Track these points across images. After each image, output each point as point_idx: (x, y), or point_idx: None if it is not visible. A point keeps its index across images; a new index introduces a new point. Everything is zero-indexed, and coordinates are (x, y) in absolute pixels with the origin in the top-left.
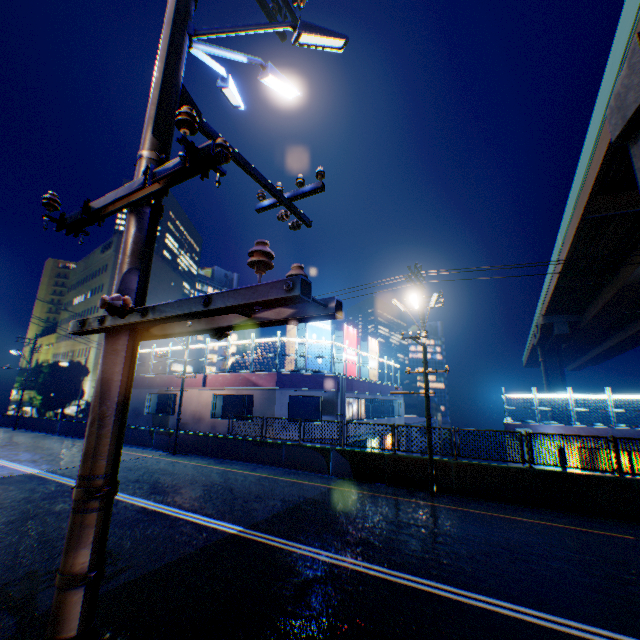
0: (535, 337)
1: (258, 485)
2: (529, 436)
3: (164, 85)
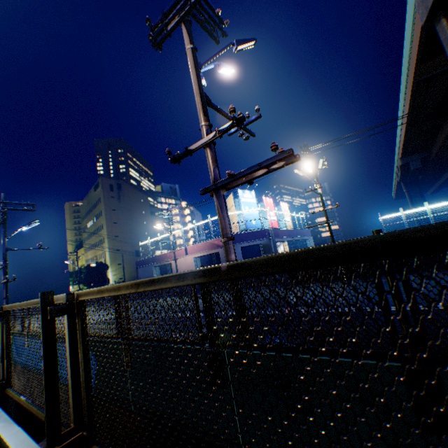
0: (397, 176)
1: None
2: None
3: (200, 94)
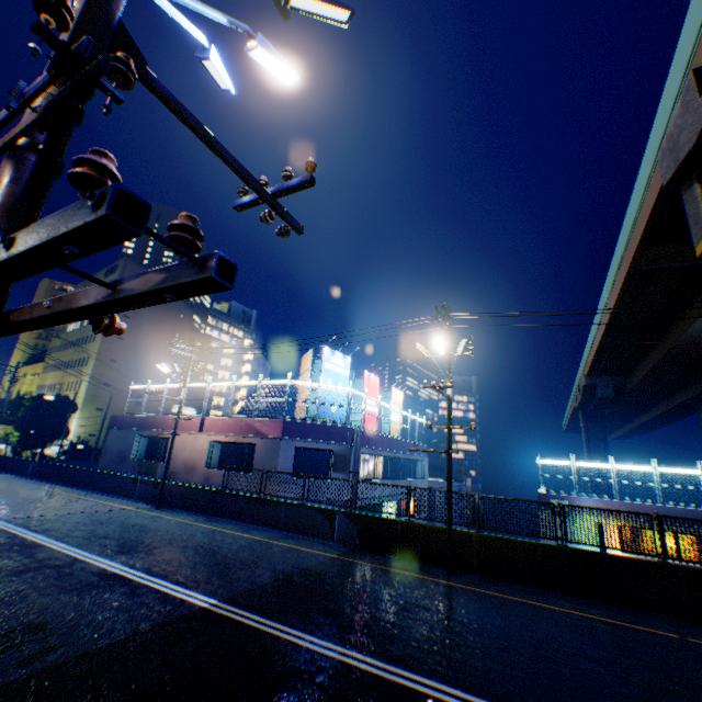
0: (576, 399)
1: (248, 549)
2: (563, 508)
3: (87, 10)
